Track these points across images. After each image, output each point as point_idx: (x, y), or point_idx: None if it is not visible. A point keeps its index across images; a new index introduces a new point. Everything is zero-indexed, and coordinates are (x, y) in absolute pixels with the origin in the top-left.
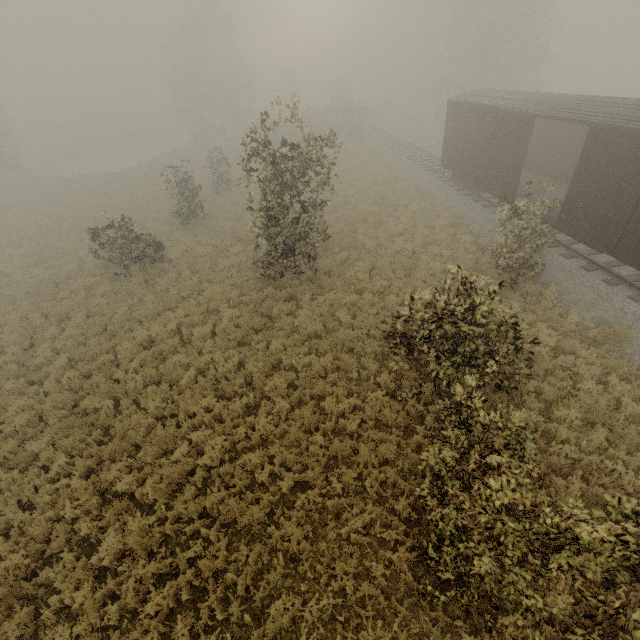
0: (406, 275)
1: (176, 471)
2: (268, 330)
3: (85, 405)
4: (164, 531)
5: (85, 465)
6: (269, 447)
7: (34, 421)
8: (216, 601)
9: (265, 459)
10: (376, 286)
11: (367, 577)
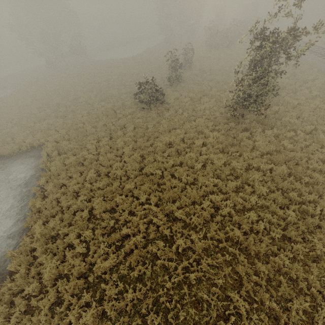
0: (324, 124)
1: (206, 213)
2: (235, 146)
3: (145, 170)
4: (205, 243)
5: (154, 200)
6: (260, 212)
7: (122, 174)
8: (250, 289)
9: (257, 218)
10: (307, 128)
11: None
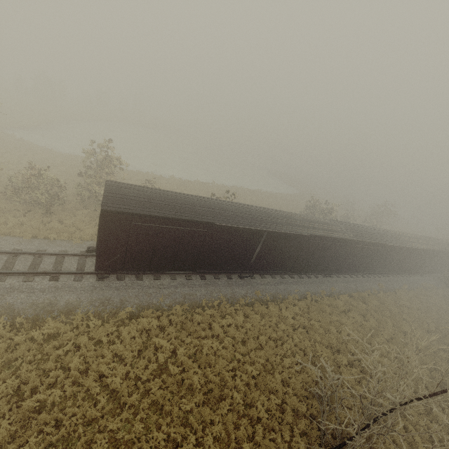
0: None
1: None
2: None
3: None
4: None
5: None
6: None
7: None
8: None
9: None
10: None
11: None
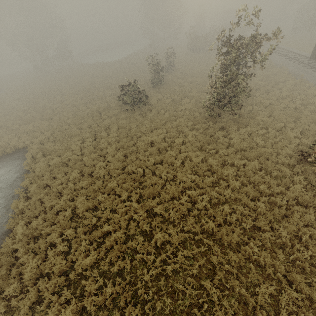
0: (292, 121)
1: (183, 208)
2: (213, 144)
3: (128, 169)
4: (182, 236)
5: (135, 197)
6: (233, 205)
7: (106, 173)
8: (222, 277)
9: (231, 210)
10: (277, 126)
11: (309, 286)
